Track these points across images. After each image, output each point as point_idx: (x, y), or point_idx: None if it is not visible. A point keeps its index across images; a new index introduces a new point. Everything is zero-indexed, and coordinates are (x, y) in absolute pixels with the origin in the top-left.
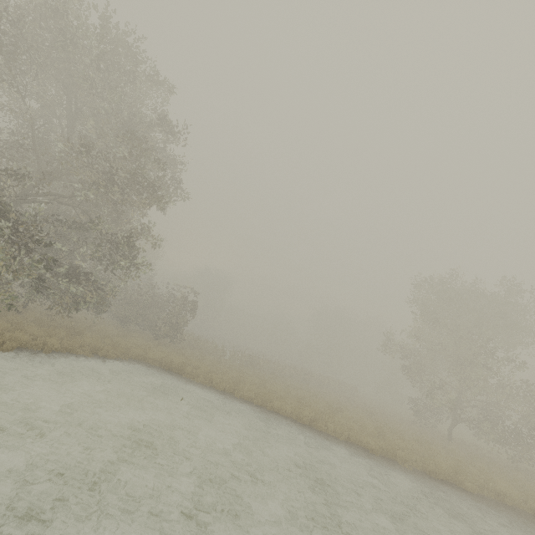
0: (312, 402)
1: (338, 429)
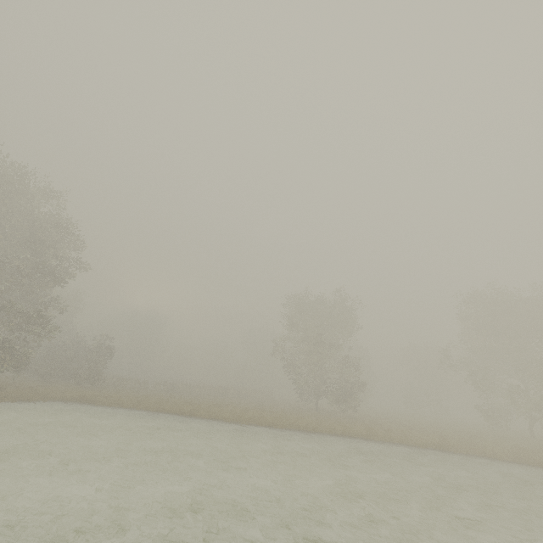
0: (203, 403)
1: (208, 413)
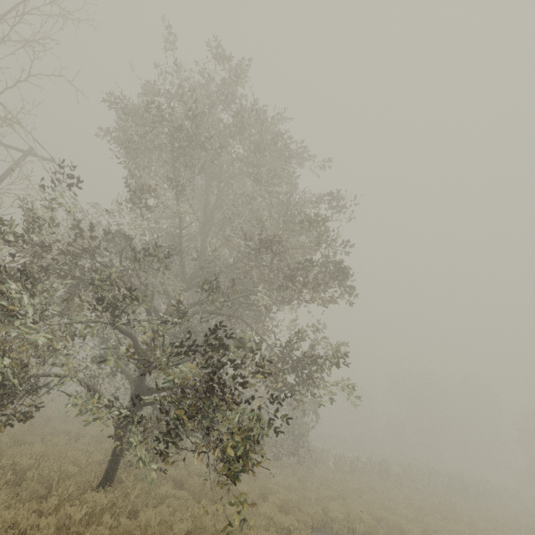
0: None
1: None
